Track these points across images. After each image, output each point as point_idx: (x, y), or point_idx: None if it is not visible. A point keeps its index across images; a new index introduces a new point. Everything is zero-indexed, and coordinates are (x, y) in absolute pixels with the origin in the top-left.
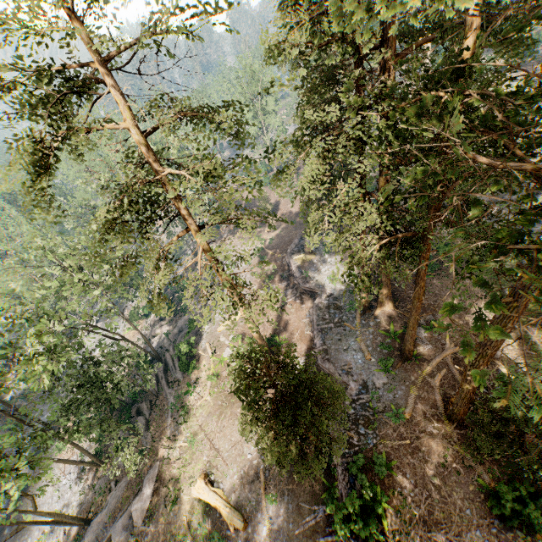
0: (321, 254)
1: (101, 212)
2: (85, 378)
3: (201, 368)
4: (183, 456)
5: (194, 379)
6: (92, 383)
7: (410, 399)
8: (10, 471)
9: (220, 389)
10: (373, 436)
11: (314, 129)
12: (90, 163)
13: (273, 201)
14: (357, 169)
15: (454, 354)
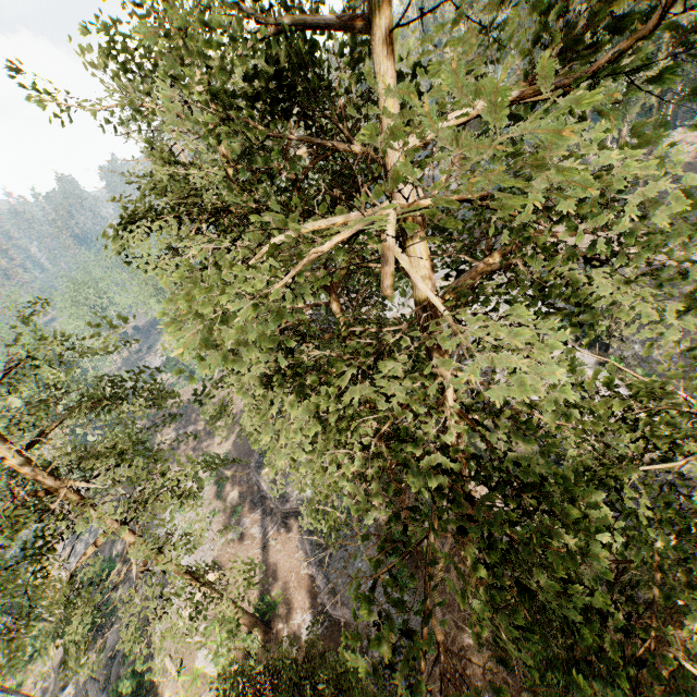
0: None
1: None
2: None
3: None
4: None
5: None
6: None
7: (437, 612)
8: None
9: None
10: None
11: None
12: None
13: (216, 399)
14: None
15: None
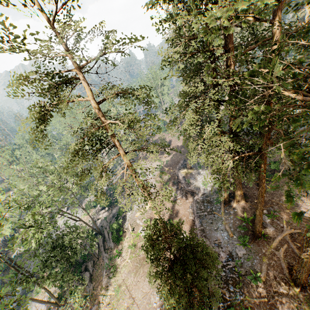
0: (197, 169)
1: (72, 145)
2: (56, 245)
3: (125, 240)
4: (111, 302)
5: (120, 247)
6: (60, 248)
7: (263, 266)
8: (4, 306)
9: (136, 255)
10: (240, 293)
11: (190, 98)
12: (71, 122)
13: (167, 140)
14: (216, 117)
15: (290, 234)
